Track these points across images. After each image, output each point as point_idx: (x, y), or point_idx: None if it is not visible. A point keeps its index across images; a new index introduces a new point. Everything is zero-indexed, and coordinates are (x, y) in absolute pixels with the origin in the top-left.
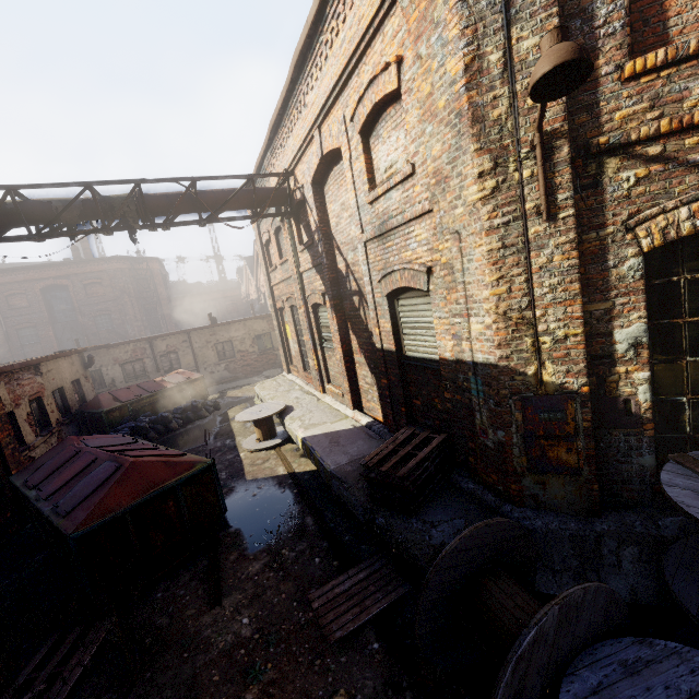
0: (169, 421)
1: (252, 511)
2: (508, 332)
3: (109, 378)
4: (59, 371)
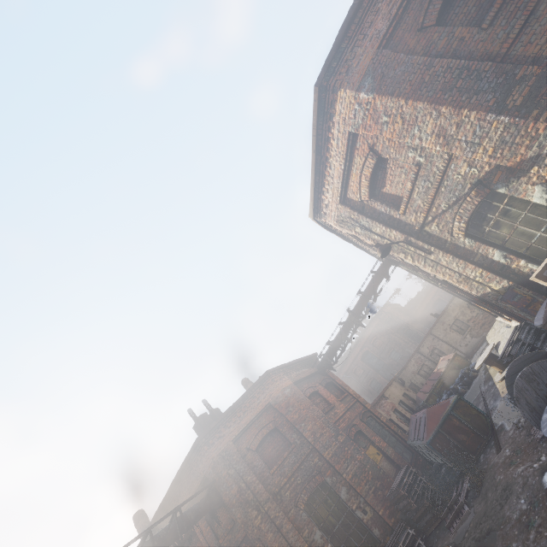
0: (457, 389)
1: (506, 411)
2: (466, 285)
3: (419, 384)
4: (393, 393)
